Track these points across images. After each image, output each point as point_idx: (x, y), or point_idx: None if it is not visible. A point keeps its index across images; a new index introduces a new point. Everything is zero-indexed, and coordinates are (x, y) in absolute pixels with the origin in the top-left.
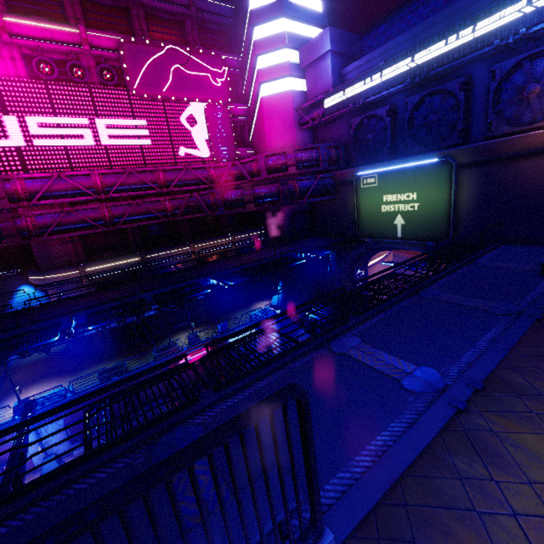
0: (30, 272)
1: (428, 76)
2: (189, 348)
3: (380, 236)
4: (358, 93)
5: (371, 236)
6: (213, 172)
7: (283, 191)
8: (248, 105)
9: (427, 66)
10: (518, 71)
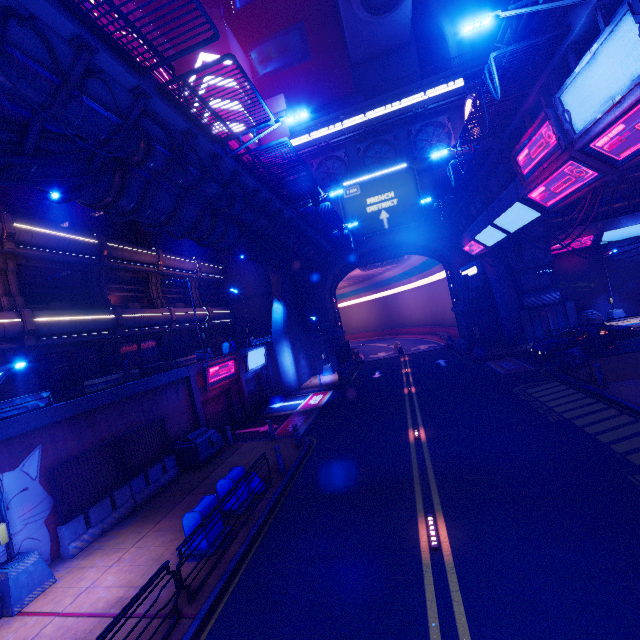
0: None
1: (375, 129)
2: (214, 358)
3: (370, 233)
4: (323, 136)
5: (361, 236)
6: None
7: (297, 180)
8: None
9: (376, 120)
10: (421, 132)
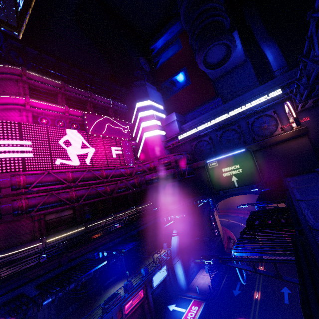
0: None
1: (224, 124)
2: (130, 294)
3: (226, 188)
4: (195, 132)
5: (221, 190)
6: (128, 170)
7: (177, 172)
8: (137, 141)
9: (224, 121)
10: (256, 121)
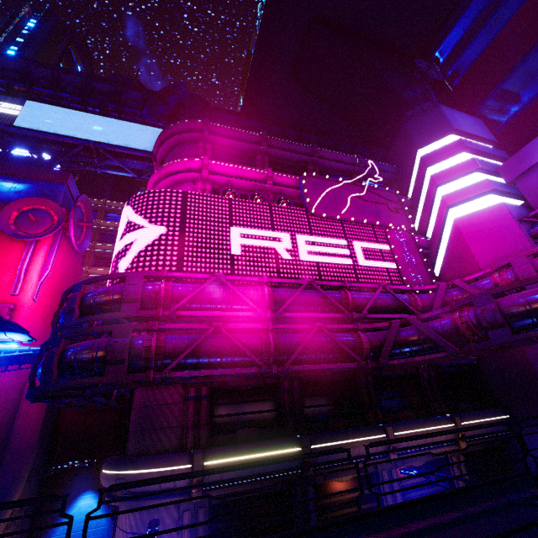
0: (108, 458)
1: None
2: None
3: None
4: None
5: None
6: (417, 298)
7: None
8: (427, 237)
9: None
10: None
